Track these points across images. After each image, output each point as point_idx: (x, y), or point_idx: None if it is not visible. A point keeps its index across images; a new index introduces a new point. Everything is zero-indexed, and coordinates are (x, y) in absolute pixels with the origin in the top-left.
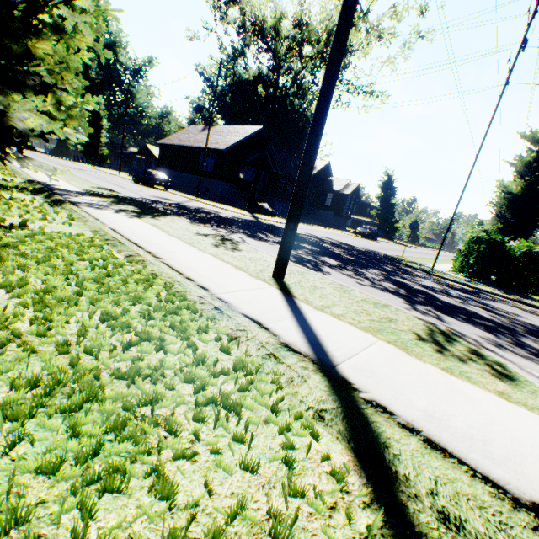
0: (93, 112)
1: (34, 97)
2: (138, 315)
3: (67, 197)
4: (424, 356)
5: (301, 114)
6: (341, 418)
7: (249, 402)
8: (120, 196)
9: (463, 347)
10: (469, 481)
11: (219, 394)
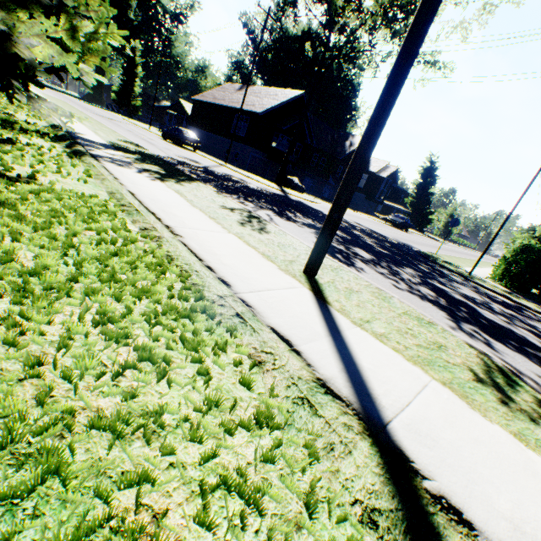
0: (128, 58)
1: (43, 17)
2: (142, 318)
3: (89, 149)
4: (488, 410)
5: (347, 81)
6: (402, 532)
7: (276, 493)
8: (145, 153)
9: (529, 396)
10: None
11: (234, 468)
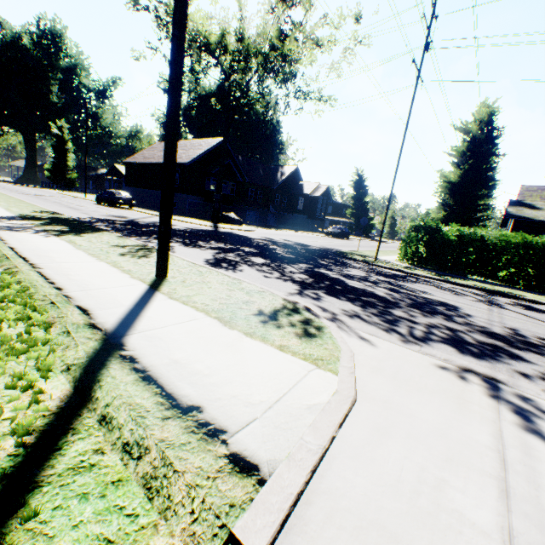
0: (56, 136)
1: None
2: None
3: None
4: (240, 326)
5: (267, 122)
6: (82, 368)
7: (2, 362)
8: (59, 218)
9: (300, 317)
10: (148, 396)
11: None
